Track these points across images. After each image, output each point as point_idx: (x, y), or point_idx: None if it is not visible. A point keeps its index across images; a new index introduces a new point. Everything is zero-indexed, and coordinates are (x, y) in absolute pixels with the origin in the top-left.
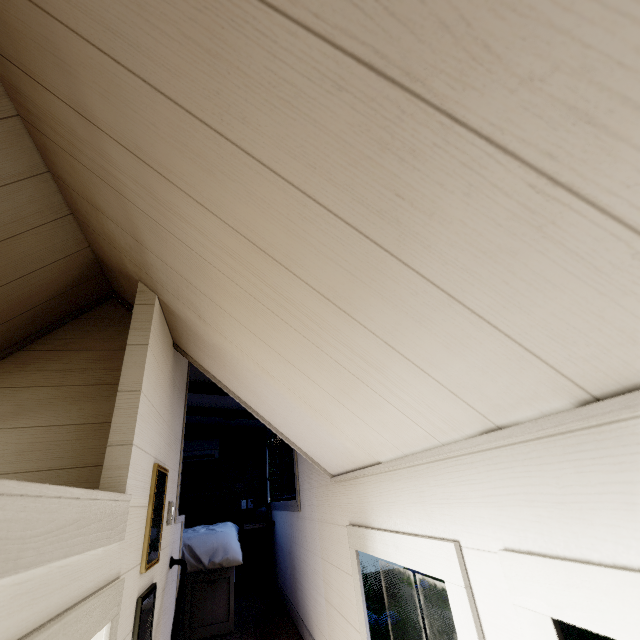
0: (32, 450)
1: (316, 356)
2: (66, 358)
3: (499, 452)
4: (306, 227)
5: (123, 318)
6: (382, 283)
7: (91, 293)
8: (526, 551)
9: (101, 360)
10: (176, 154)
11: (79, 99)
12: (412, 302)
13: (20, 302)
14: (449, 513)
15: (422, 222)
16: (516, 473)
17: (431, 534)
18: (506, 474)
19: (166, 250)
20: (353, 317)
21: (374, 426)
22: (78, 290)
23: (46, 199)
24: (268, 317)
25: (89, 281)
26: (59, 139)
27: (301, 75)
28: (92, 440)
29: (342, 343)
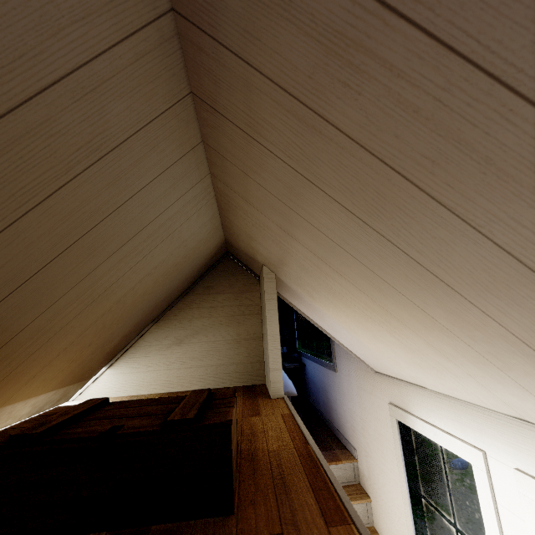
0: (208, 354)
1: (407, 350)
2: (211, 299)
3: (524, 429)
4: (441, 334)
5: (236, 270)
6: (482, 366)
7: (218, 257)
8: (531, 475)
9: (230, 300)
10: (357, 276)
11: (288, 229)
12: (498, 378)
13: (190, 274)
14: (480, 437)
15: (524, 373)
16: (534, 443)
17: (463, 439)
18: (527, 440)
19: (307, 276)
20: (450, 360)
21: (433, 380)
22: (213, 258)
23: (213, 225)
24: (378, 327)
25: (218, 252)
26: (247, 218)
27: (479, 321)
28: (237, 349)
29: (433, 359)
